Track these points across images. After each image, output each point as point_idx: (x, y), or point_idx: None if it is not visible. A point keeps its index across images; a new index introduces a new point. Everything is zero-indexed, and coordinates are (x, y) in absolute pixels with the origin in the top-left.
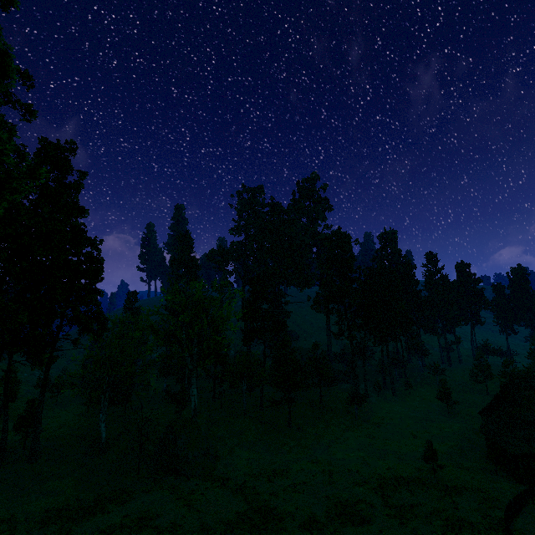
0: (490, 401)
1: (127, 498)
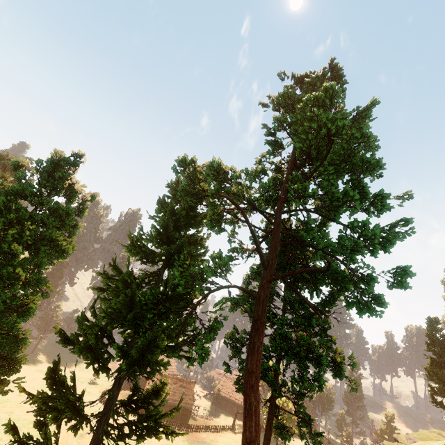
0: None
1: None
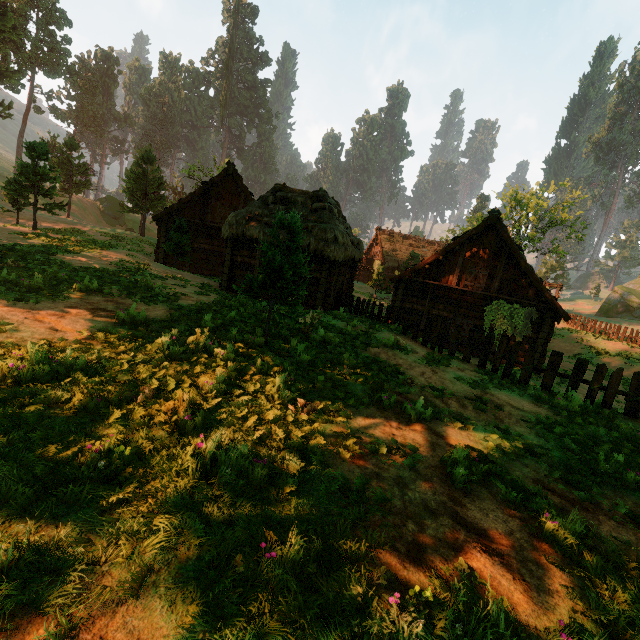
0: (193, 193)
1: None
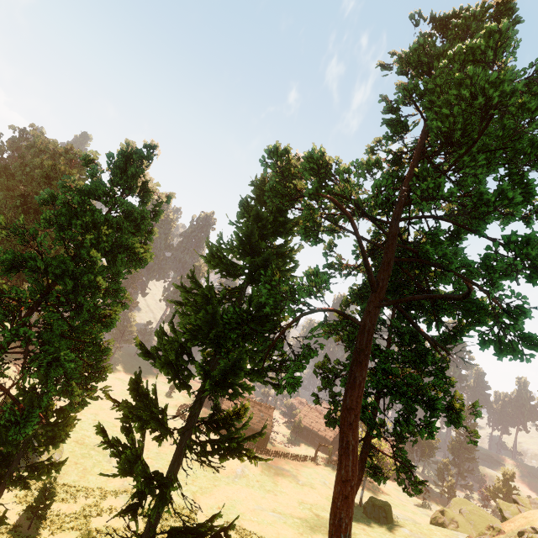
0: None
1: (12, 363)
